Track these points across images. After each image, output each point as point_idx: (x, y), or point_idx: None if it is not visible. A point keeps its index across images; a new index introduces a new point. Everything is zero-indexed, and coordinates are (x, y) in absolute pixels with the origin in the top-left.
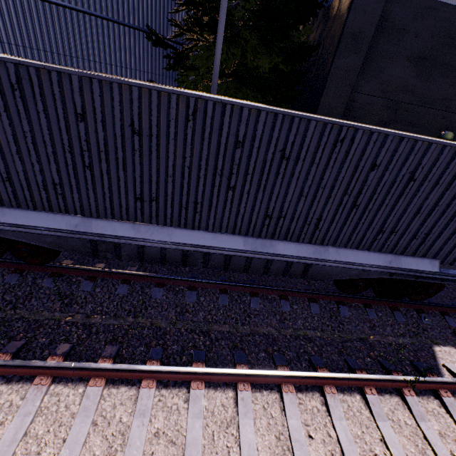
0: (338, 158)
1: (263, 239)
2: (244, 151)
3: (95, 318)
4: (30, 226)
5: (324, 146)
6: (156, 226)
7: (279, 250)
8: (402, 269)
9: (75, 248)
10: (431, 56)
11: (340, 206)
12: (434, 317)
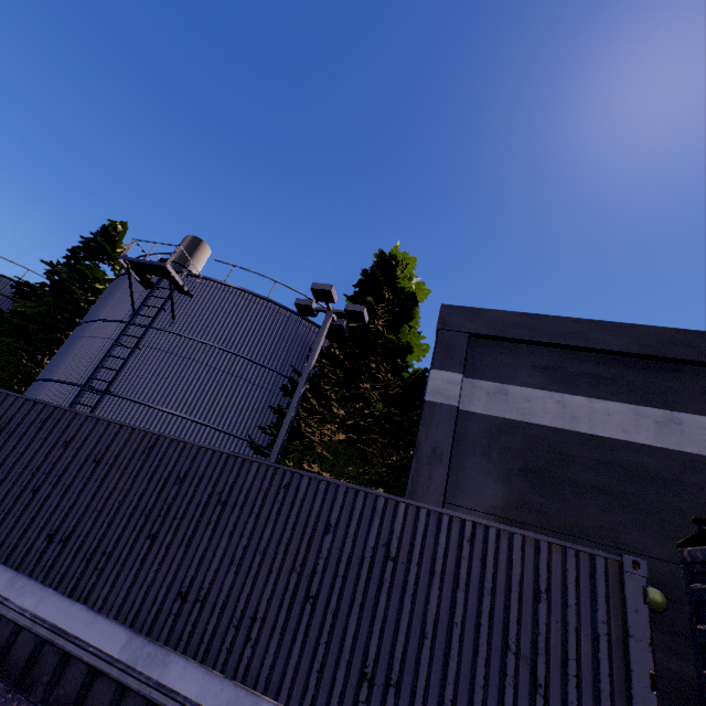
0: (284, 510)
1: (159, 644)
2: (182, 489)
3: None
4: None
5: (266, 491)
6: (39, 583)
7: (171, 676)
8: None
9: None
10: (543, 470)
11: (287, 594)
12: None
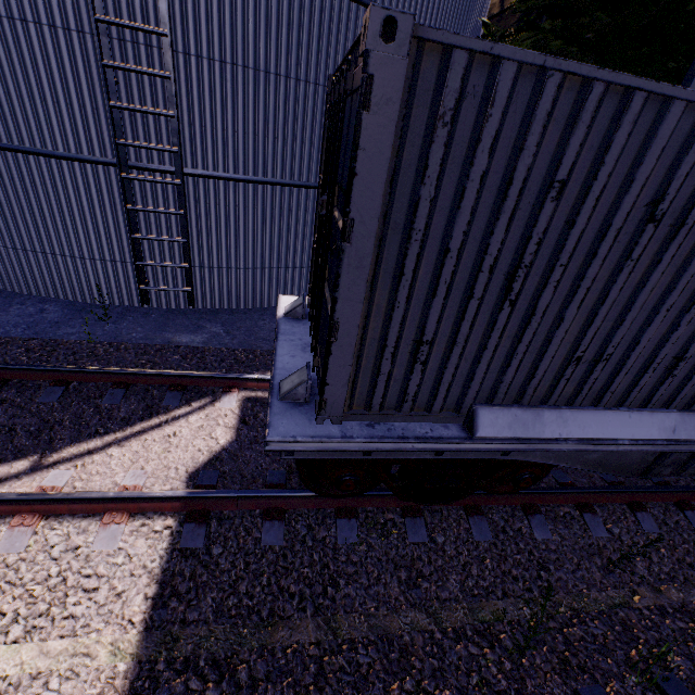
0: None
1: None
2: None
3: (670, 591)
4: (604, 439)
5: None
6: None
7: None
8: None
9: (623, 465)
10: None
11: None
12: None
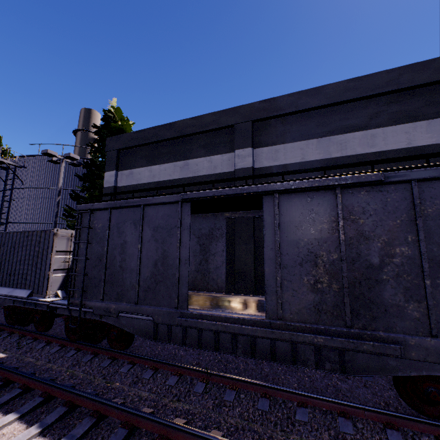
0: None
1: None
2: None
3: None
4: None
5: None
6: None
7: None
8: (11, 296)
9: None
10: None
11: None
12: (37, 343)
